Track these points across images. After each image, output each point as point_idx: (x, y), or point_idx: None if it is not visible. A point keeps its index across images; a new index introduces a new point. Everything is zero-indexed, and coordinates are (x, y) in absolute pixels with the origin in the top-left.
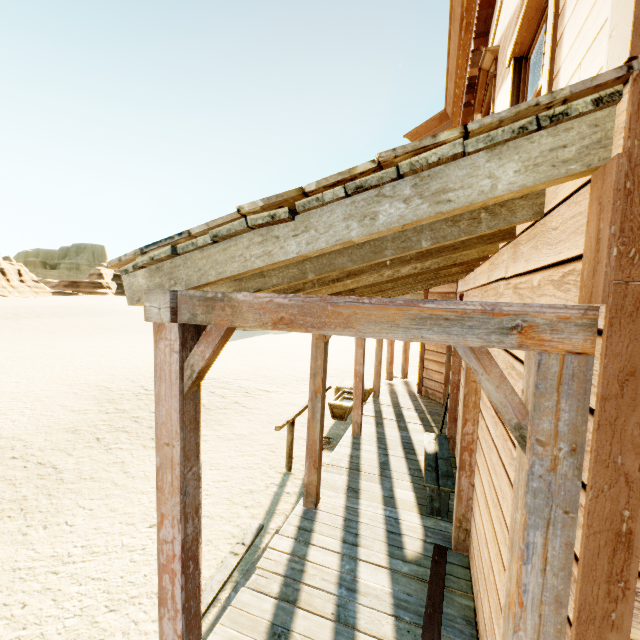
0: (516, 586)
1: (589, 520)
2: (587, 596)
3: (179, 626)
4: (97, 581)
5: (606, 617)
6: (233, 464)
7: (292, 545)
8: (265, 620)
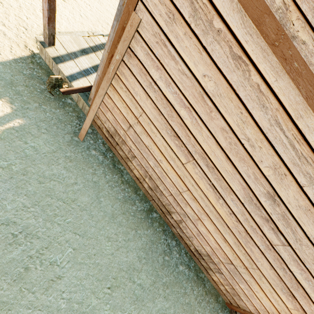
0: (109, 34)
1: (120, 20)
2: (115, 39)
3: (47, 6)
4: (38, 0)
5: (116, 45)
6: (108, 9)
7: (105, 42)
8: (83, 47)
